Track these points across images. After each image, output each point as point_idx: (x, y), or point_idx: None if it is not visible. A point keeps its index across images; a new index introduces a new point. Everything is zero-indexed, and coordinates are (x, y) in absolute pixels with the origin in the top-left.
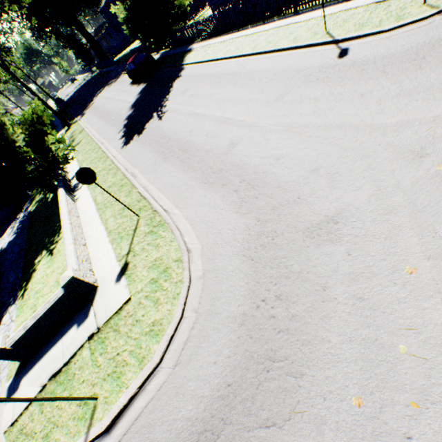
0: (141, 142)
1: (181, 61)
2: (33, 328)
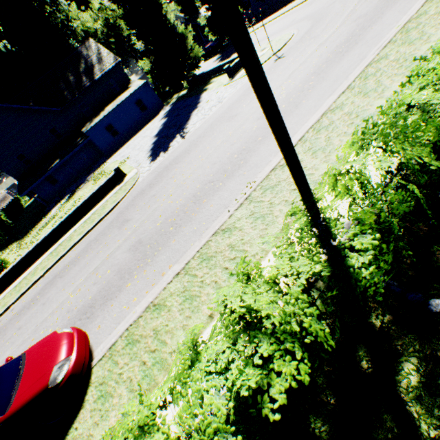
0: None
1: None
2: (236, 64)
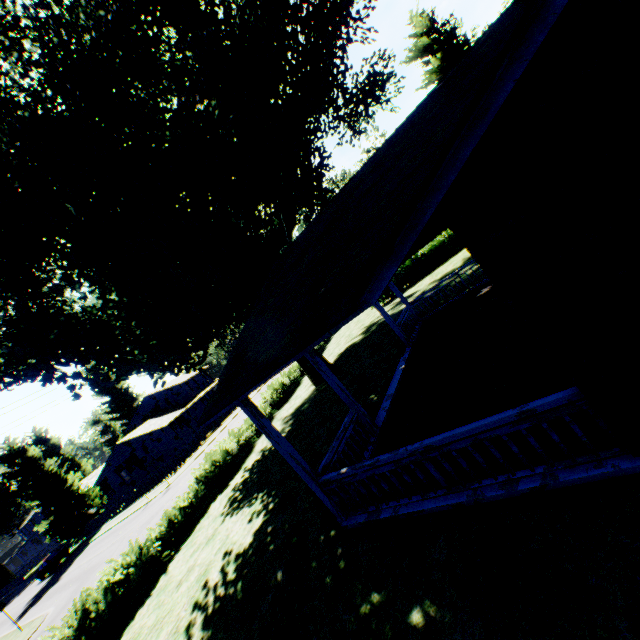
0: (36, 606)
1: (91, 539)
2: None
